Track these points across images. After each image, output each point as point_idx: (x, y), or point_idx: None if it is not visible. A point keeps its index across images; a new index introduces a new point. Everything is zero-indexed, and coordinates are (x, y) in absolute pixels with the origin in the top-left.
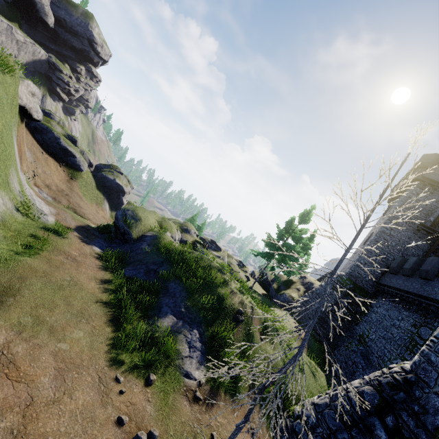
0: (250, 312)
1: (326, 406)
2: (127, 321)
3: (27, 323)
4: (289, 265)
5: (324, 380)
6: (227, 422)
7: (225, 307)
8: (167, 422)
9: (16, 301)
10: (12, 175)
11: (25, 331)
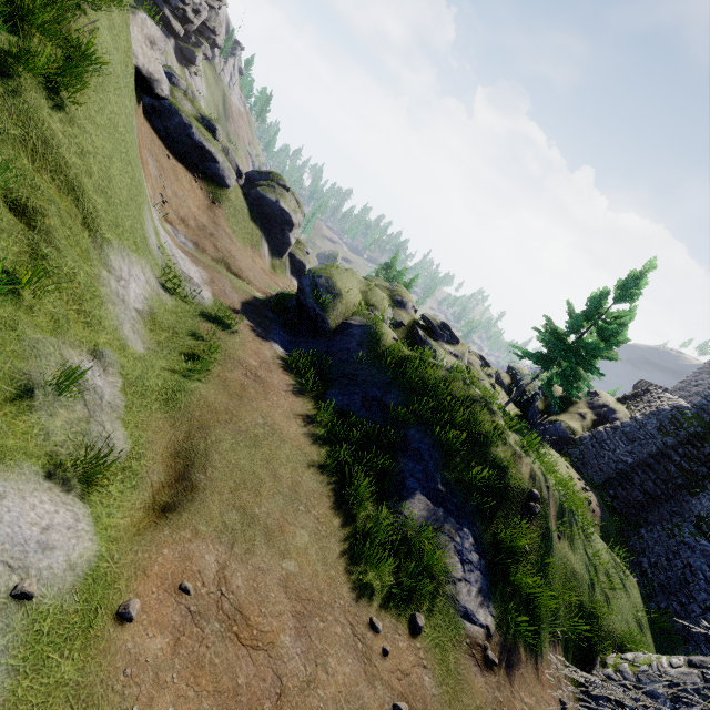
0: (546, 494)
1: (697, 692)
2: (357, 502)
3: (234, 524)
4: (583, 382)
5: (637, 592)
6: (535, 702)
7: (508, 487)
8: (457, 707)
9: (208, 479)
10: (146, 222)
11: (236, 542)
